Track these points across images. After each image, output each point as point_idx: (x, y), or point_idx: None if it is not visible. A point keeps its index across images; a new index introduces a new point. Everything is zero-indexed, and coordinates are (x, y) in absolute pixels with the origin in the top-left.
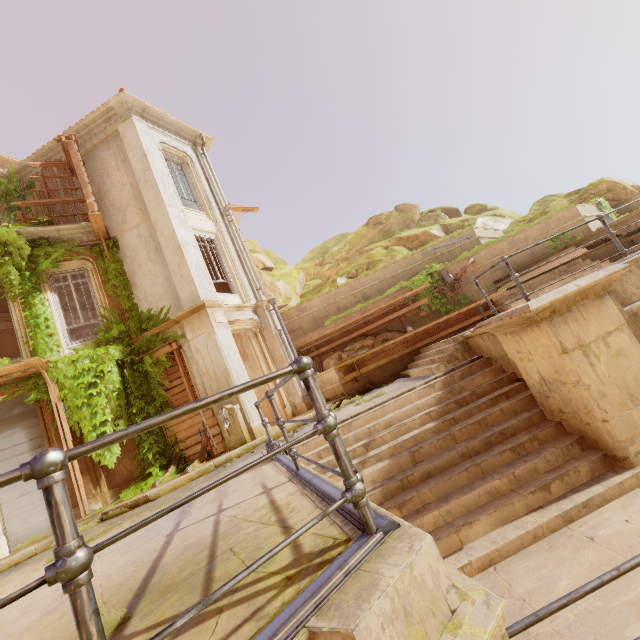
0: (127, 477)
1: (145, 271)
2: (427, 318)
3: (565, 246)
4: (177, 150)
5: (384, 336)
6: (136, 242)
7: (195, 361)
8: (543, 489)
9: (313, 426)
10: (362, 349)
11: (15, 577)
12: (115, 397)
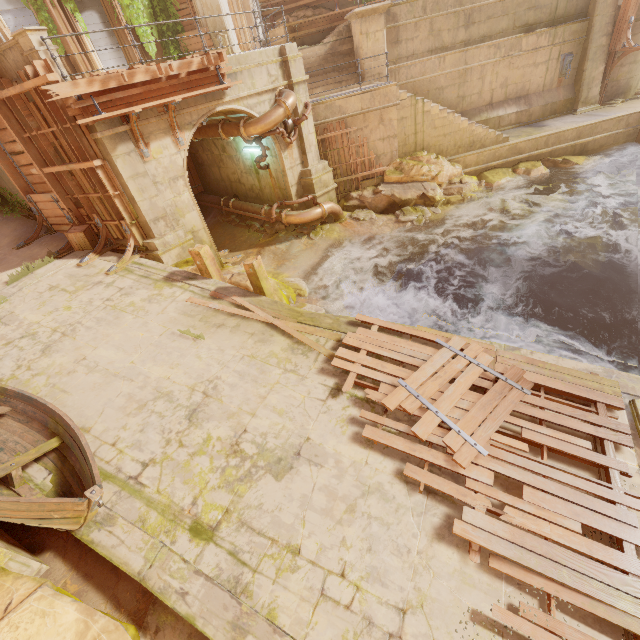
0: None
1: None
2: (352, 5)
3: None
4: None
5: (320, 12)
6: None
7: None
8: (340, 83)
9: (282, 21)
10: (304, 18)
11: None
12: (147, 6)
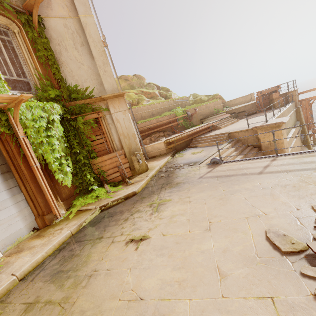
0: (69, 194)
1: (71, 56)
2: (180, 128)
3: (223, 112)
4: None
5: (167, 133)
6: (63, 30)
7: (115, 126)
8: None
9: None
10: (160, 137)
11: (132, 227)
12: (63, 141)
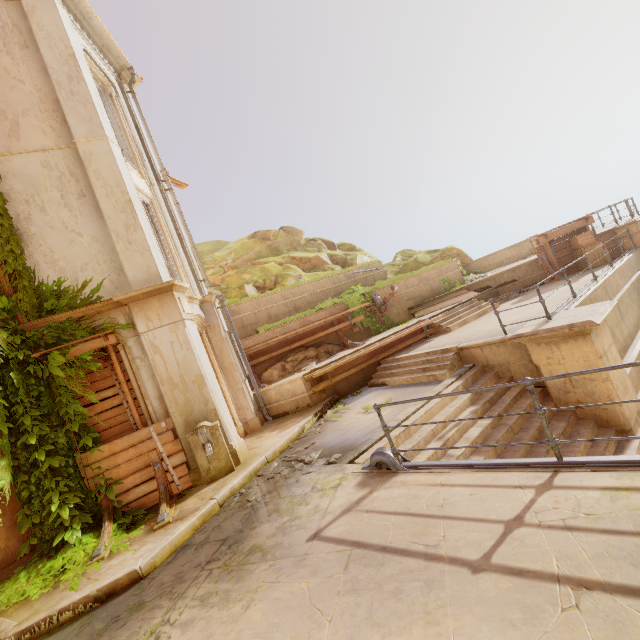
0: None
1: (54, 221)
2: (359, 334)
3: (459, 288)
4: (100, 71)
5: (325, 348)
6: (39, 173)
7: (150, 363)
8: None
9: None
10: (307, 360)
11: None
12: None
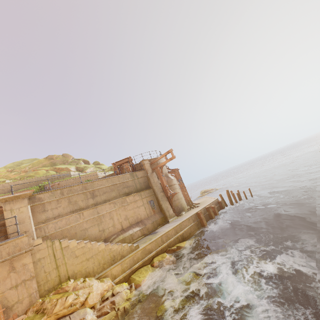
0: None
1: None
2: None
3: None
4: None
5: None
6: None
7: None
8: None
9: None
10: None
11: None
12: None
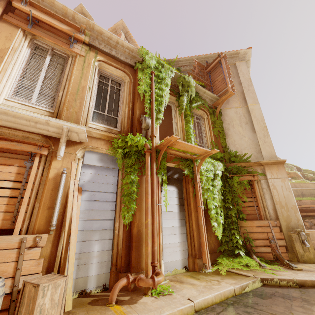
0: (213, 249)
1: (236, 131)
2: None
3: None
4: None
5: None
6: (233, 115)
7: (271, 192)
8: None
9: None
10: None
11: None
12: (220, 193)
